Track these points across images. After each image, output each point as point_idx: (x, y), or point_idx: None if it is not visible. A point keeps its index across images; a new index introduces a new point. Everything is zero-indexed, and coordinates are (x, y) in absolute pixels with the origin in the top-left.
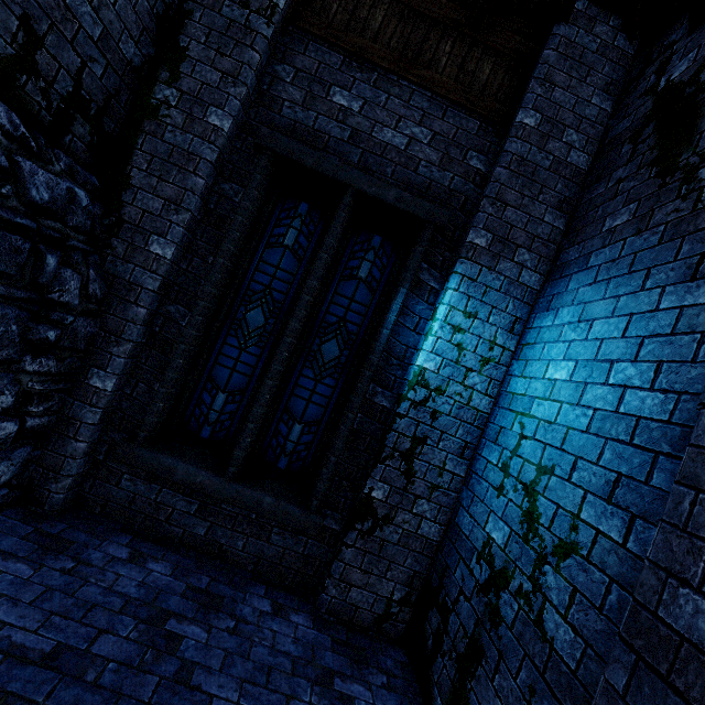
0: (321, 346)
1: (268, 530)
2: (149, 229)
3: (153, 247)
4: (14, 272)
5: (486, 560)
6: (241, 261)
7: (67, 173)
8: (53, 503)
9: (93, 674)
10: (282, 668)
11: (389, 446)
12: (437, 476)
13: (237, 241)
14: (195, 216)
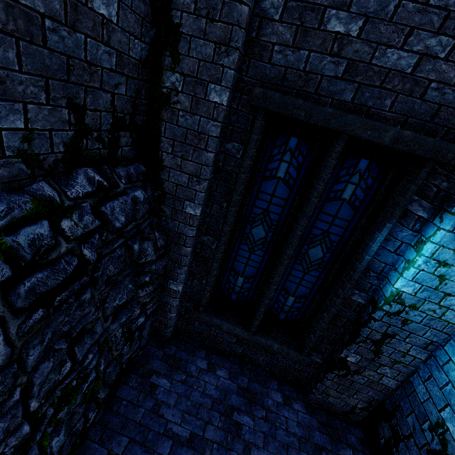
0: (308, 250)
1: (276, 355)
2: (182, 197)
3: (187, 209)
4: (122, 266)
5: (438, 436)
6: (245, 197)
7: (127, 182)
8: (167, 337)
9: (208, 451)
10: (293, 445)
11: (363, 336)
12: (400, 356)
13: (242, 190)
14: (210, 178)
